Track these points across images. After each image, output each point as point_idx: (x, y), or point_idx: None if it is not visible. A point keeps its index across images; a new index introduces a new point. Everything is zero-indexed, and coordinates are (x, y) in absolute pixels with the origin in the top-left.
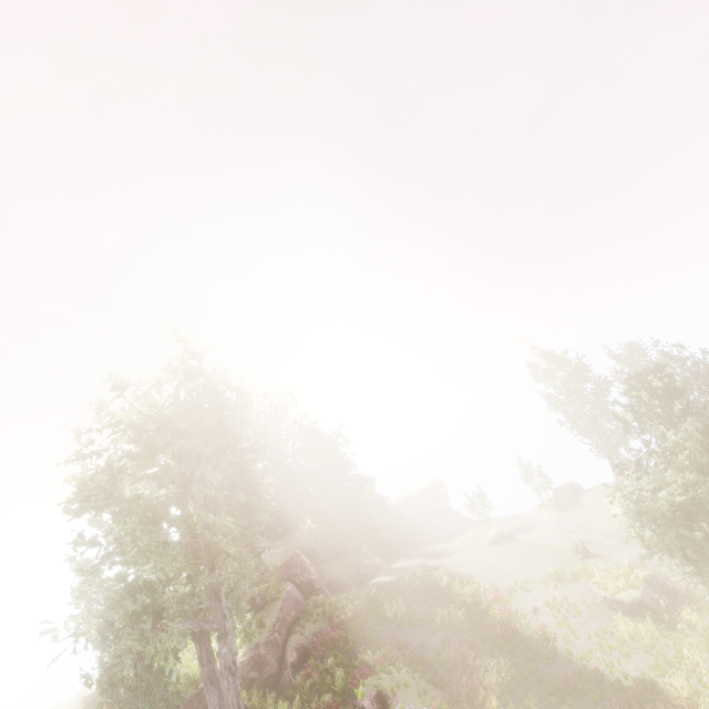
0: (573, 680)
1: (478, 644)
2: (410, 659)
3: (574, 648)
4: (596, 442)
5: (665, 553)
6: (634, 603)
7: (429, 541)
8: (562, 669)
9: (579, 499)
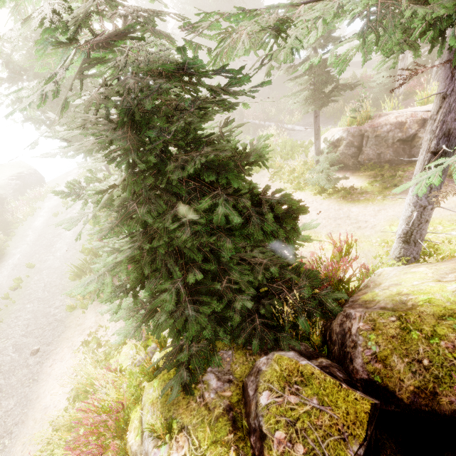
0: None
1: None
2: None
3: None
4: None
5: None
6: None
7: None
8: None
9: None
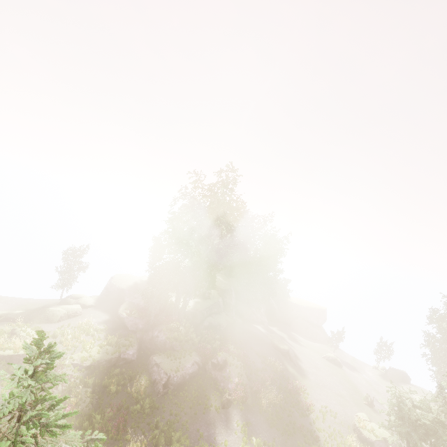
0: (304, 429)
1: (276, 382)
2: (245, 362)
3: (317, 423)
4: (439, 366)
5: (400, 436)
6: (367, 439)
7: (297, 331)
8: (304, 422)
9: (401, 383)
